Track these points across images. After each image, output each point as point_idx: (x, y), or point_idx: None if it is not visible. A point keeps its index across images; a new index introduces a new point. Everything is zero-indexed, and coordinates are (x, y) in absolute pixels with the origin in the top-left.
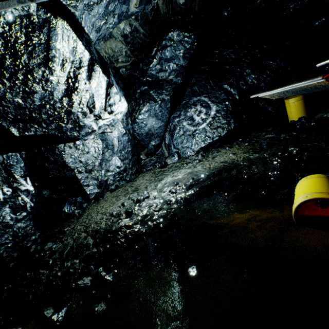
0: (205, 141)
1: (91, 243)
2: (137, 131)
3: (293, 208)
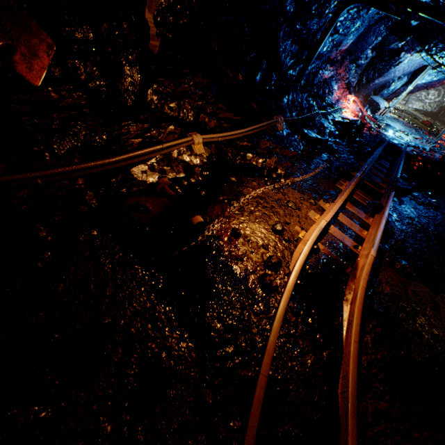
0: (420, 107)
1: None
2: None
3: (423, 121)
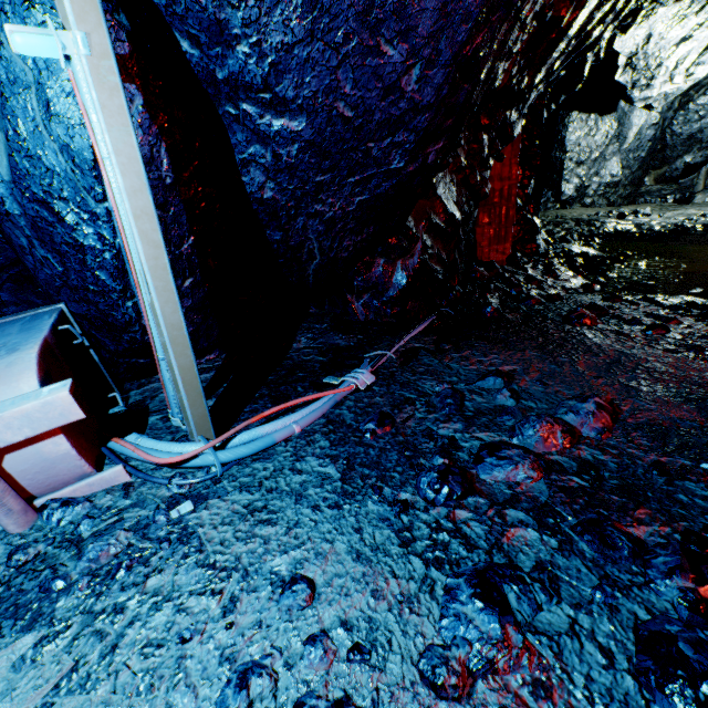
0: None
1: (572, 224)
2: (674, 128)
3: None
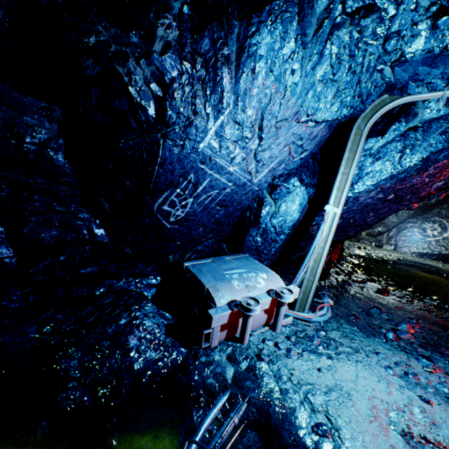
0: (425, 250)
1: None
2: None
3: None
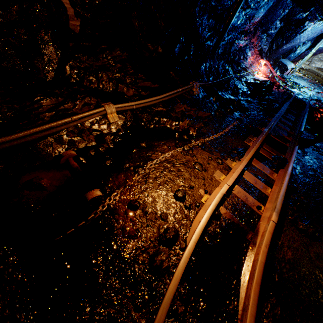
0: (321, 66)
1: None
2: None
3: None
